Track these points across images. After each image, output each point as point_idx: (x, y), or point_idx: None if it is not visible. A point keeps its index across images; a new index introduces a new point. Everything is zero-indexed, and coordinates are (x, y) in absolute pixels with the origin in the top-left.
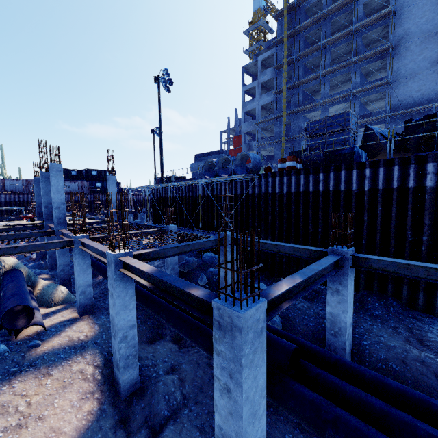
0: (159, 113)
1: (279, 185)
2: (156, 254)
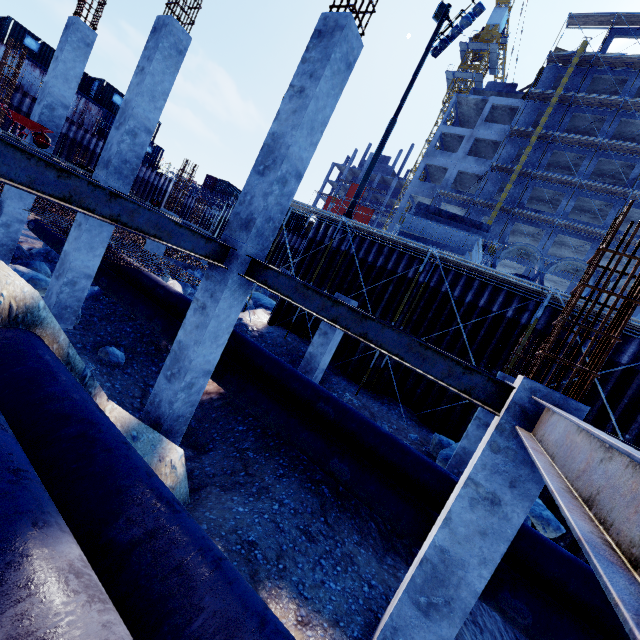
0: (412, 83)
1: None
2: None
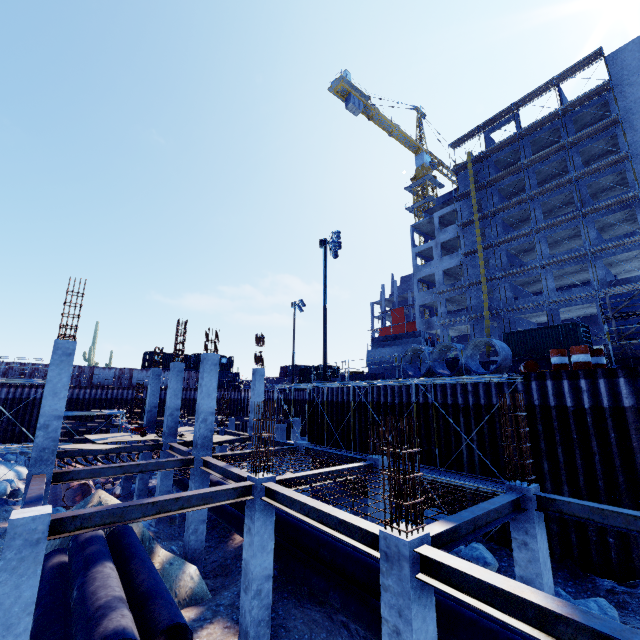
0: (325, 283)
1: (571, 394)
2: (447, 534)
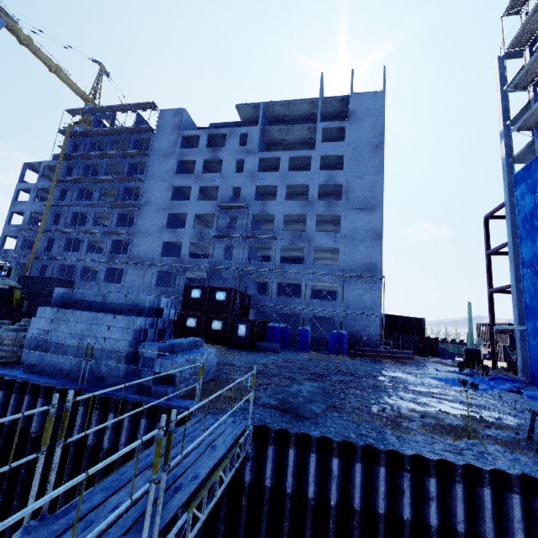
0: None
1: None
2: None
